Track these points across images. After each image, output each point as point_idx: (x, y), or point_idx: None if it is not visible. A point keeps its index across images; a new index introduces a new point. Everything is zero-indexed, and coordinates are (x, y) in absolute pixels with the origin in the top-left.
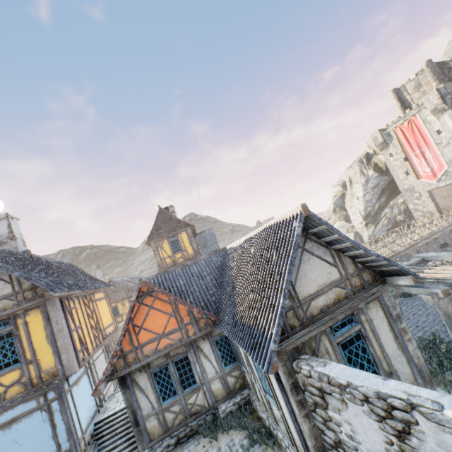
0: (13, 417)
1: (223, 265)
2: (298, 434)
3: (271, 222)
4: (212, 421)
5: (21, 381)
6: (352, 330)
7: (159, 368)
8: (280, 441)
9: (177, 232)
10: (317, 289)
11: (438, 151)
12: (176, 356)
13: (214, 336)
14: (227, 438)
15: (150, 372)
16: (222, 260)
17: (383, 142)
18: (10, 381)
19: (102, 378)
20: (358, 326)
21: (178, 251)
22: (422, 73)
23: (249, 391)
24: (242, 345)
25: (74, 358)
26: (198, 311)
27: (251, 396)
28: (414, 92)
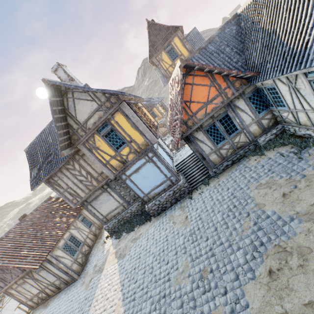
0: (137, 168)
1: (239, 32)
2: None
3: None
4: (254, 149)
5: (131, 152)
6: None
7: (209, 126)
8: None
9: (169, 40)
10: None
11: None
12: (219, 116)
13: (246, 94)
14: (273, 152)
15: (203, 130)
16: (237, 28)
17: None
18: (126, 153)
19: (179, 136)
20: None
21: (176, 58)
22: None
23: (283, 125)
24: None
25: (152, 135)
26: (236, 71)
27: (286, 127)
28: None
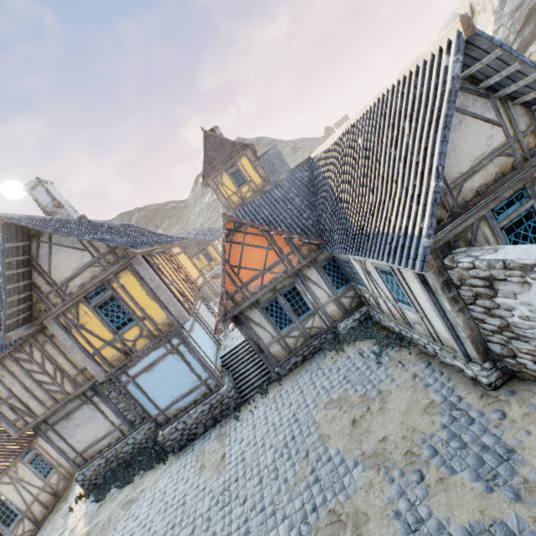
0: (150, 362)
1: (312, 180)
2: (448, 329)
3: (392, 81)
4: (333, 339)
5: (143, 335)
6: (521, 209)
7: (269, 302)
8: (417, 341)
9: (235, 159)
10: (472, 165)
11: None
12: (283, 289)
13: (320, 262)
14: (353, 348)
15: (261, 308)
16: (310, 175)
17: None
18: (133, 336)
19: (218, 319)
20: (530, 202)
21: (243, 185)
22: None
23: (368, 308)
24: (372, 256)
25: (182, 309)
26: (299, 237)
27: (371, 311)
28: None
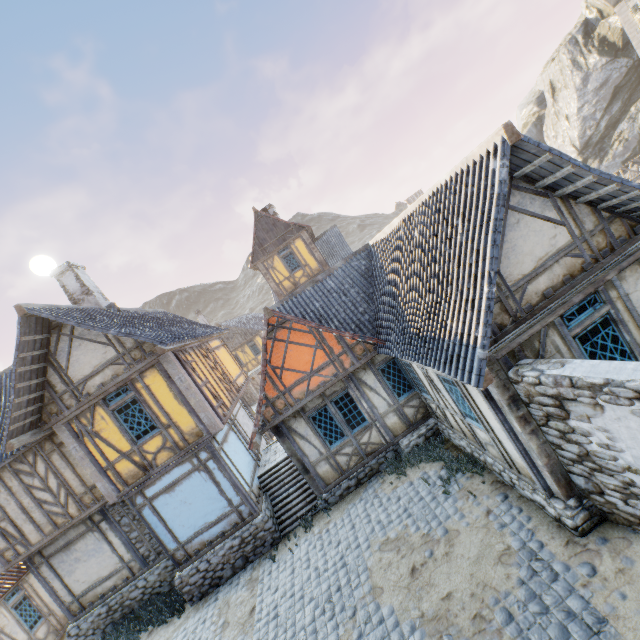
0: (172, 481)
1: (370, 270)
2: (521, 455)
3: (444, 177)
4: (394, 458)
5: (167, 447)
6: (595, 316)
7: (317, 411)
8: (491, 466)
9: (289, 241)
10: (535, 265)
11: None
12: (334, 394)
13: (377, 364)
14: (417, 472)
15: (307, 417)
16: (367, 264)
17: None
18: (155, 447)
19: (254, 430)
20: (605, 308)
21: (296, 269)
22: None
23: (436, 420)
24: (428, 364)
25: (214, 415)
26: (352, 335)
27: (439, 425)
28: None
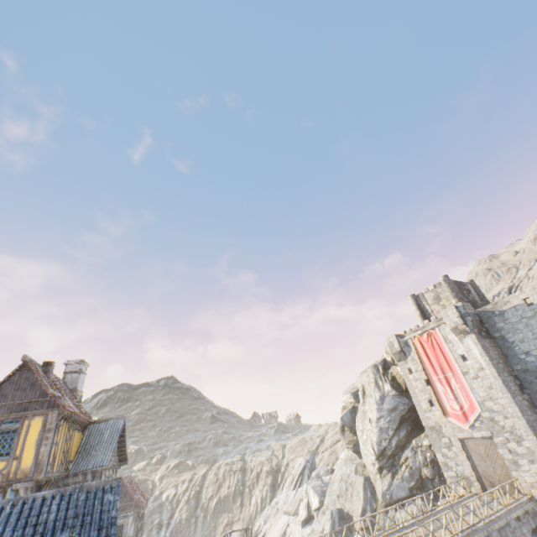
0: None
1: None
2: None
3: None
4: None
5: None
6: None
7: None
8: None
9: (29, 412)
10: None
11: (466, 382)
12: None
13: None
14: None
15: None
16: None
17: (401, 351)
18: None
19: None
20: None
21: (2, 456)
22: (440, 286)
23: None
24: None
25: None
26: None
27: None
28: (433, 303)
